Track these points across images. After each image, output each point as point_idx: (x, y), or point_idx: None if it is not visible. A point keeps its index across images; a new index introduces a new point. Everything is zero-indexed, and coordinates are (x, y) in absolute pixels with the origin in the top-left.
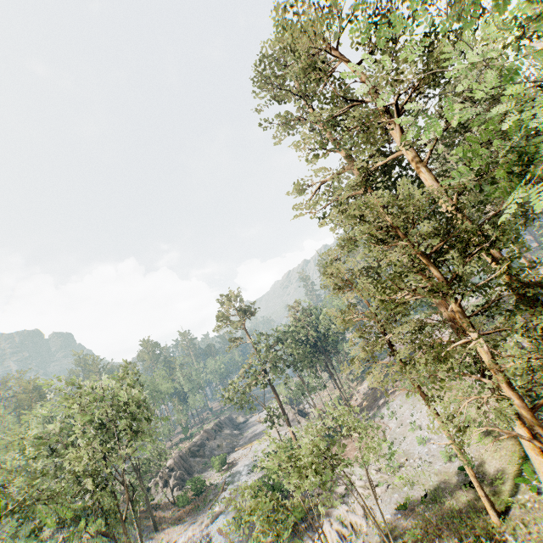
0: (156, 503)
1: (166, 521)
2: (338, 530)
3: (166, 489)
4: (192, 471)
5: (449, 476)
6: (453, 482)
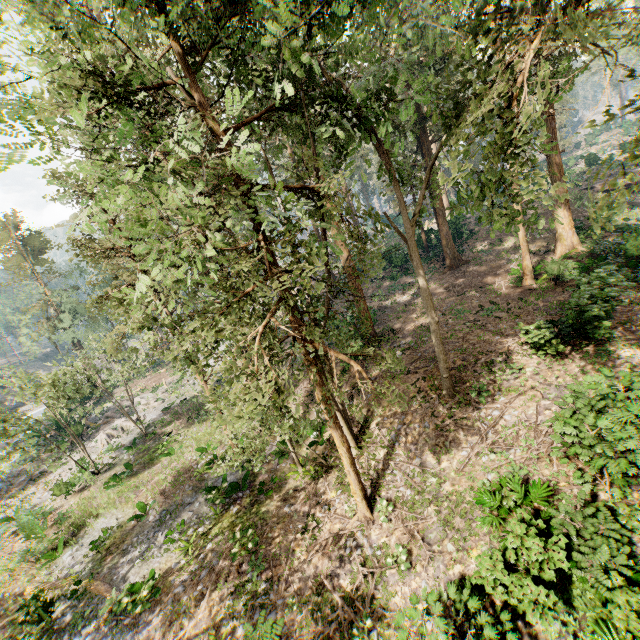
0: None
1: None
2: (109, 433)
3: None
4: None
5: None
6: None
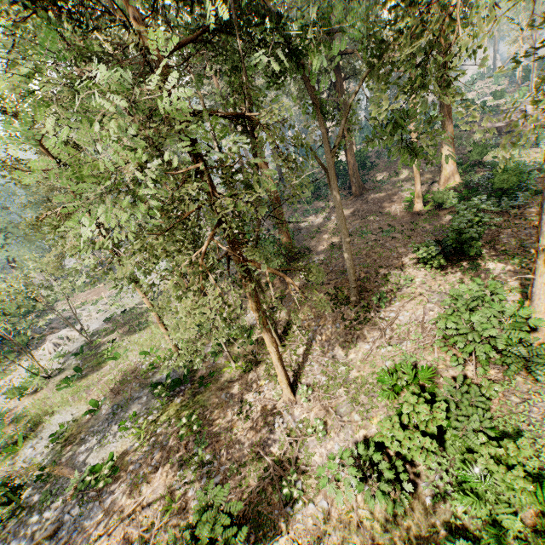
0: None
1: None
2: (55, 342)
3: None
4: None
5: None
6: None
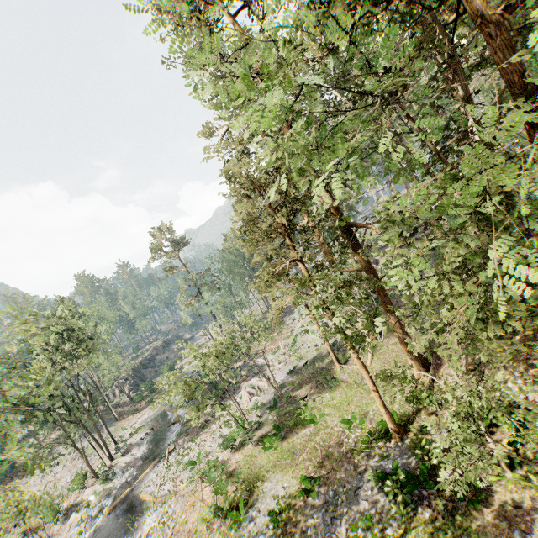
0: (115, 404)
1: (126, 413)
2: (249, 391)
3: (123, 394)
4: (145, 378)
5: (324, 350)
6: (325, 353)
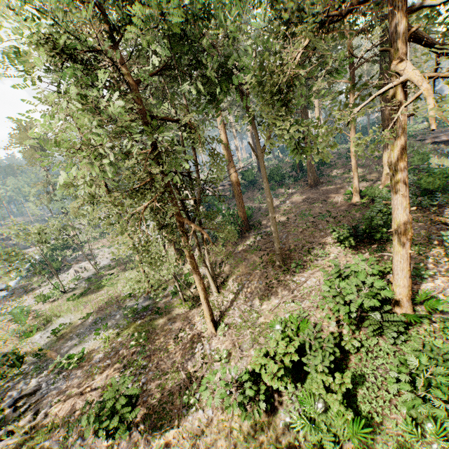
0: None
1: None
2: (76, 270)
3: None
4: None
5: None
6: None
